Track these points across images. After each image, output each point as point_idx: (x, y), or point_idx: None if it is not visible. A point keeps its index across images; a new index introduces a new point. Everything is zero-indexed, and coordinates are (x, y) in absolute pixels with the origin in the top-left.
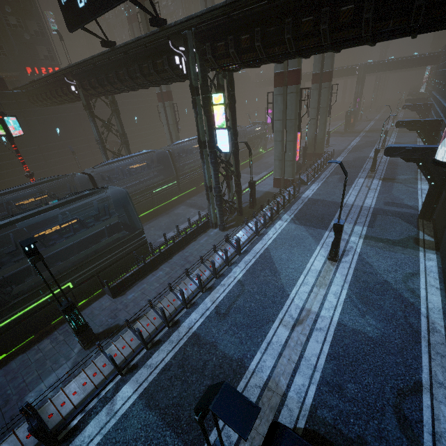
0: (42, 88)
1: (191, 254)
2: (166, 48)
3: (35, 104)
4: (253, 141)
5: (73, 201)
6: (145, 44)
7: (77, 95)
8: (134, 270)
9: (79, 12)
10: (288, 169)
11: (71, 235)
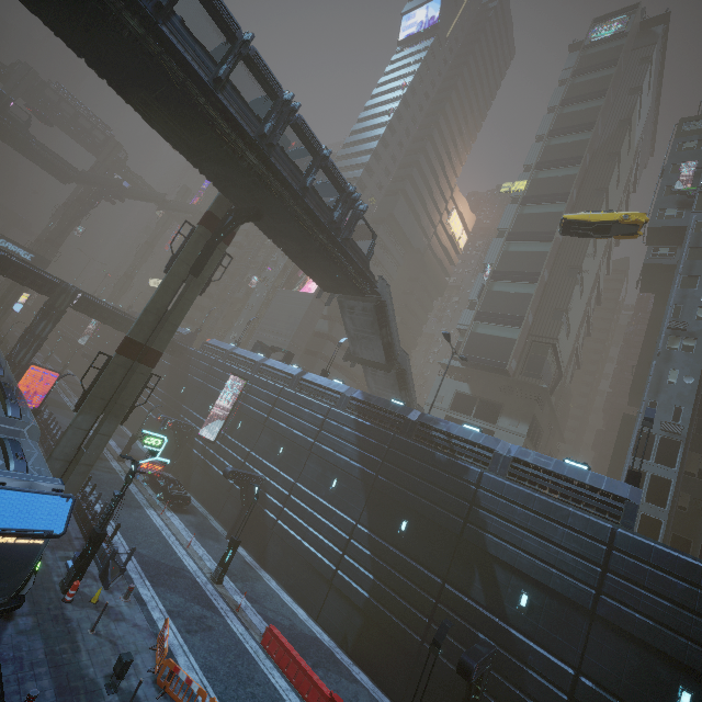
0: None
1: None
2: None
3: None
4: None
5: None
6: None
7: None
8: None
9: None
10: None
11: None
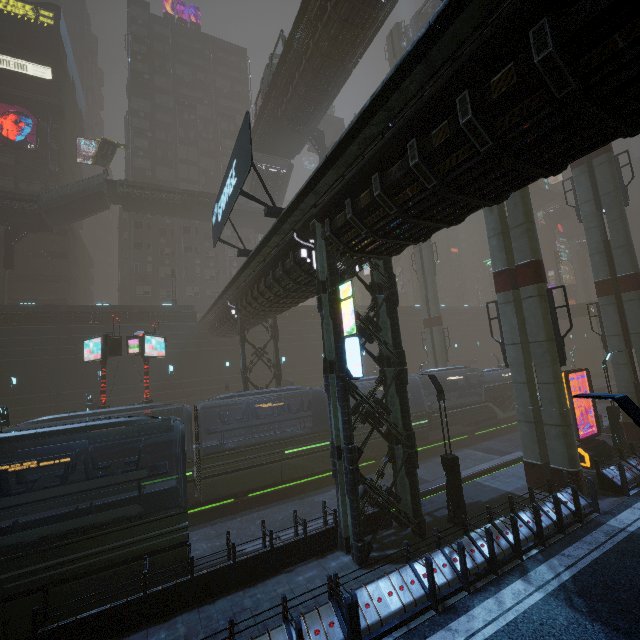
0: (216, 317)
1: (255, 607)
2: (292, 242)
3: (213, 335)
4: (498, 394)
5: (95, 429)
6: (277, 246)
7: (236, 319)
8: (115, 602)
9: (218, 226)
10: (556, 445)
11: (55, 485)
